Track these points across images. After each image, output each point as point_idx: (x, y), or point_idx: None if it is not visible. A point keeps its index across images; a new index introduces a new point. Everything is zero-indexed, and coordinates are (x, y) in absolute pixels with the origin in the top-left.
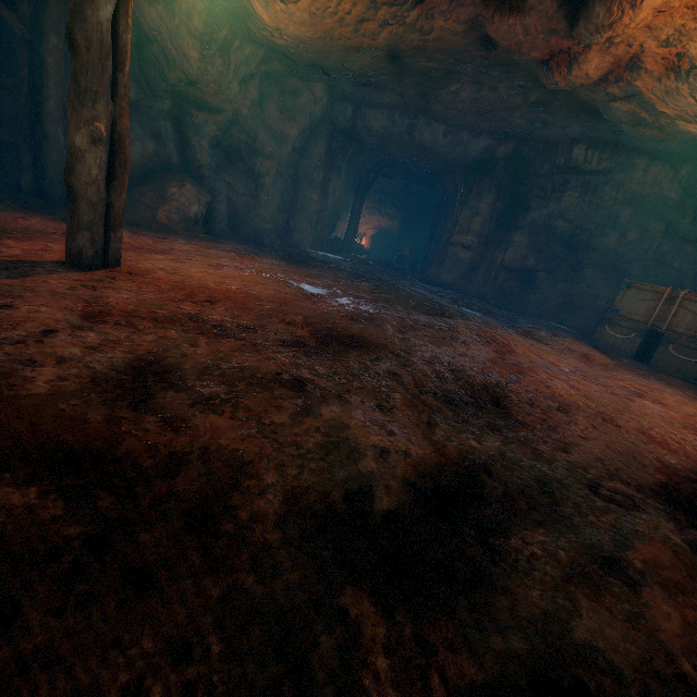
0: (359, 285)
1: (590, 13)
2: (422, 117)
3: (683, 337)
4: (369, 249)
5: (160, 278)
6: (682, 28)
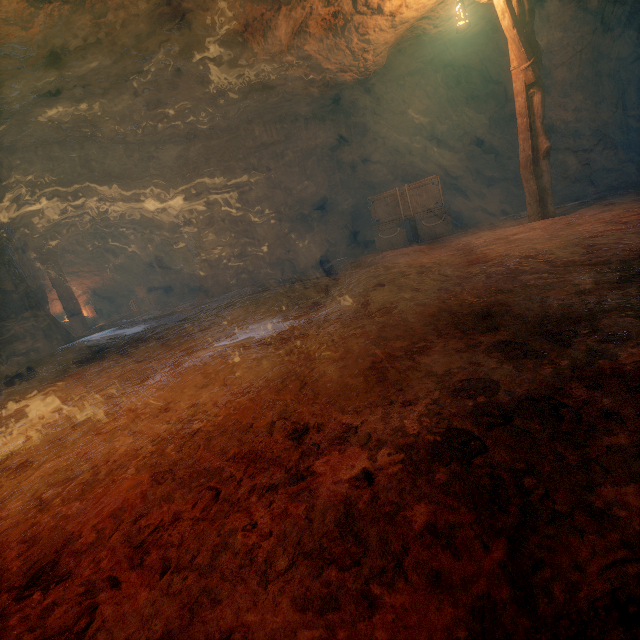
0: (228, 317)
1: None
2: (90, 144)
3: (425, 212)
4: (97, 316)
5: (110, 511)
6: None
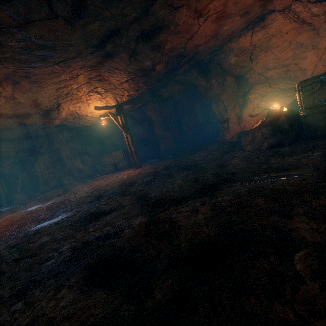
0: (33, 203)
1: (52, 116)
2: None
3: (120, 161)
4: None
5: None
6: (72, 113)
